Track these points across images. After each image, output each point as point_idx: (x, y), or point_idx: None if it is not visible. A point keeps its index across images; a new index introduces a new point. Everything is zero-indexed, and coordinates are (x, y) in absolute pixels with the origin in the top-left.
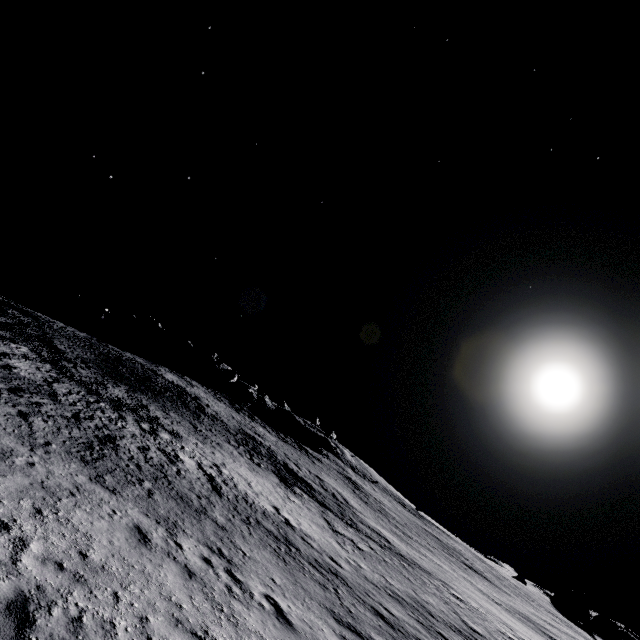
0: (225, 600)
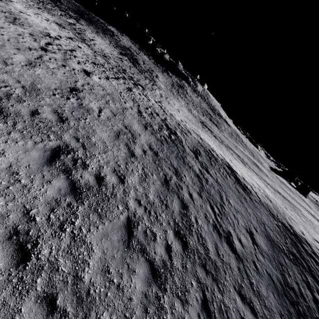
0: (29, 2)
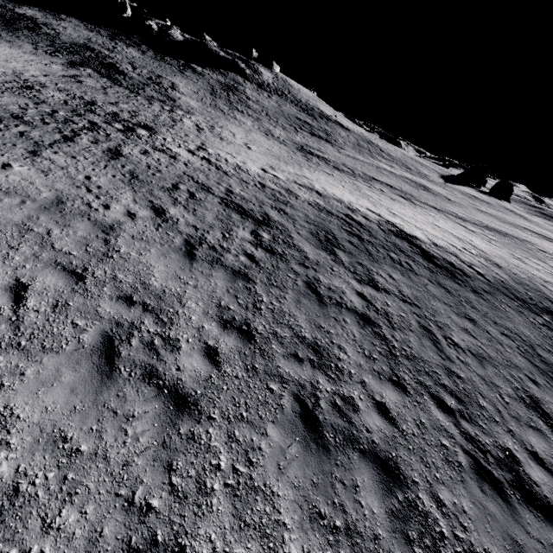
0: None
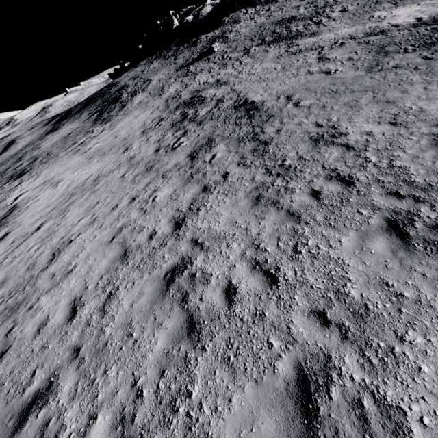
0: None
